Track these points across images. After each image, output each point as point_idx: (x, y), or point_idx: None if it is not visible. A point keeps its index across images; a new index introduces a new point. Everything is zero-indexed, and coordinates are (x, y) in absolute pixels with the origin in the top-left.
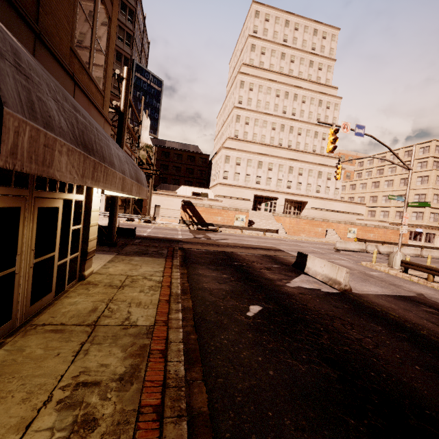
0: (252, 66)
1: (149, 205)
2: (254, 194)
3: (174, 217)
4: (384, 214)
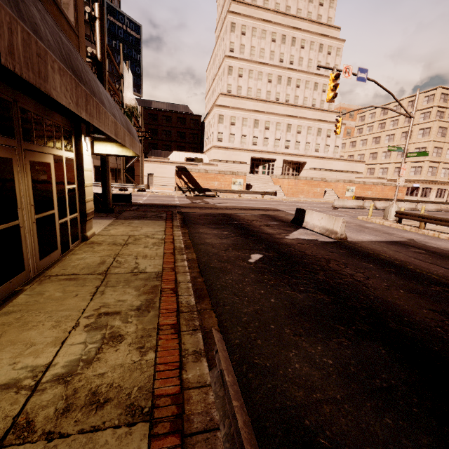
0: (244, 2)
1: (141, 173)
2: (250, 156)
3: (169, 185)
4: (383, 171)
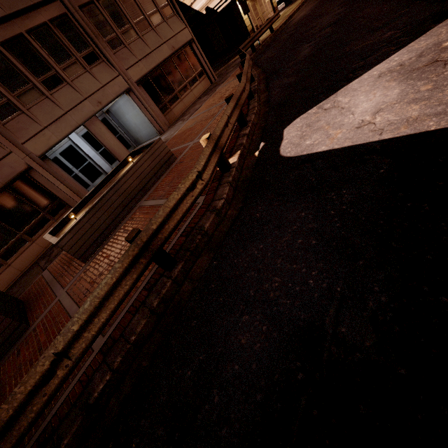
0: None
1: None
2: None
3: None
4: None
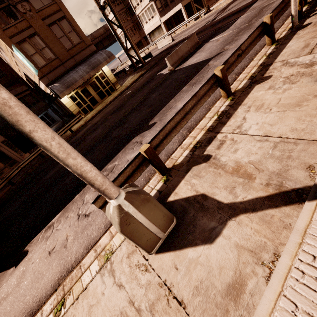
0: None
1: None
2: None
3: None
4: None
